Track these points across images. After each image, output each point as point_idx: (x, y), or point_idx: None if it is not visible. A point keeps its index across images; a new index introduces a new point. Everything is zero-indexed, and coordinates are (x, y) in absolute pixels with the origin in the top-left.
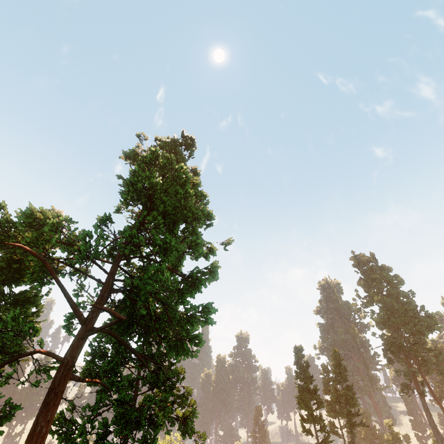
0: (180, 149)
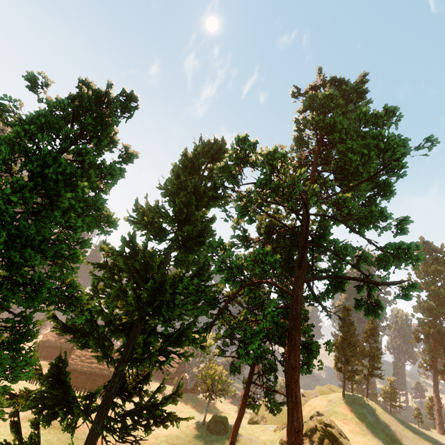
0: (360, 99)
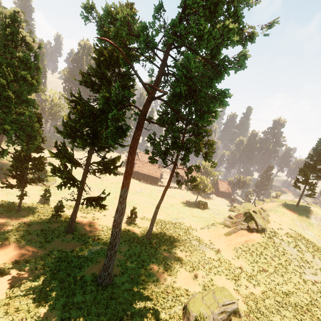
0: None
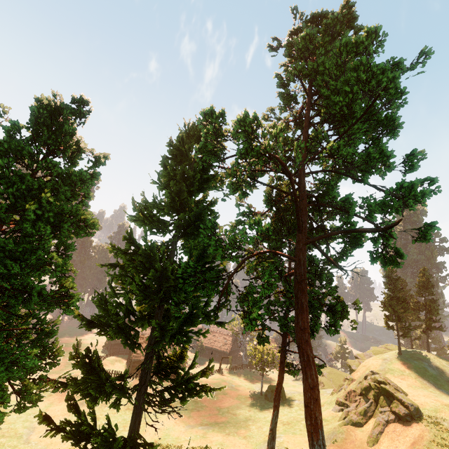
0: (347, 29)
